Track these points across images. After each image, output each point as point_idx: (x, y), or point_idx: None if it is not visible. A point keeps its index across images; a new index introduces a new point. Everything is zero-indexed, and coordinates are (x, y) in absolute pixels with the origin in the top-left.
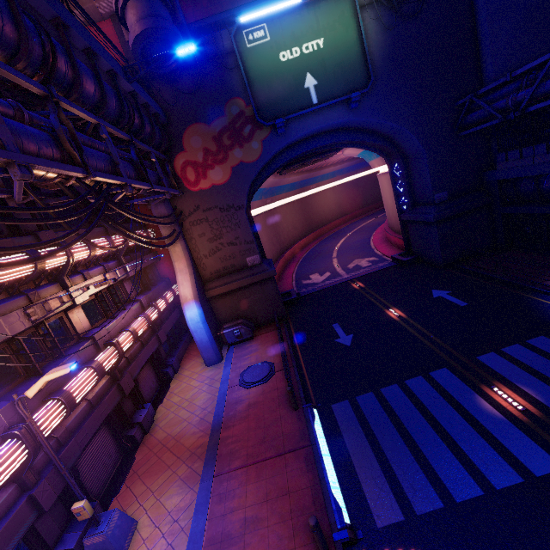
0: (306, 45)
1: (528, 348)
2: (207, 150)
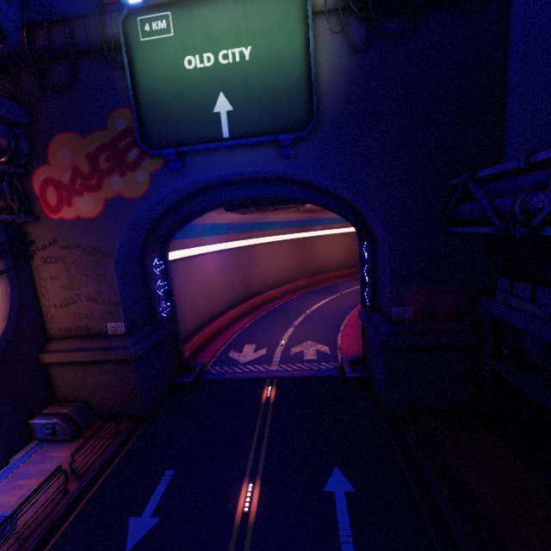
0: (225, 51)
1: None
2: (77, 170)
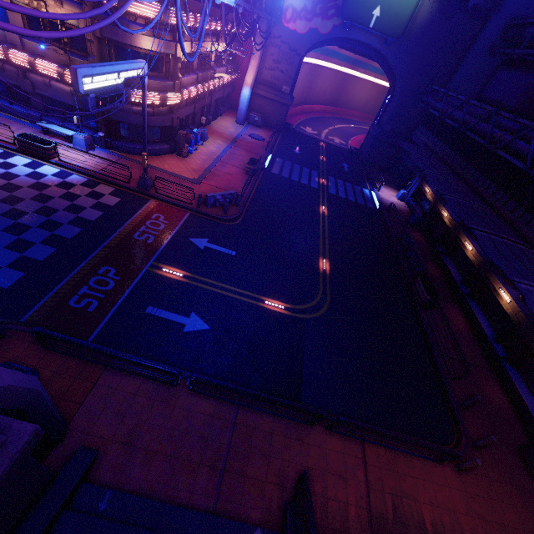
0: None
1: (343, 183)
2: (305, 7)
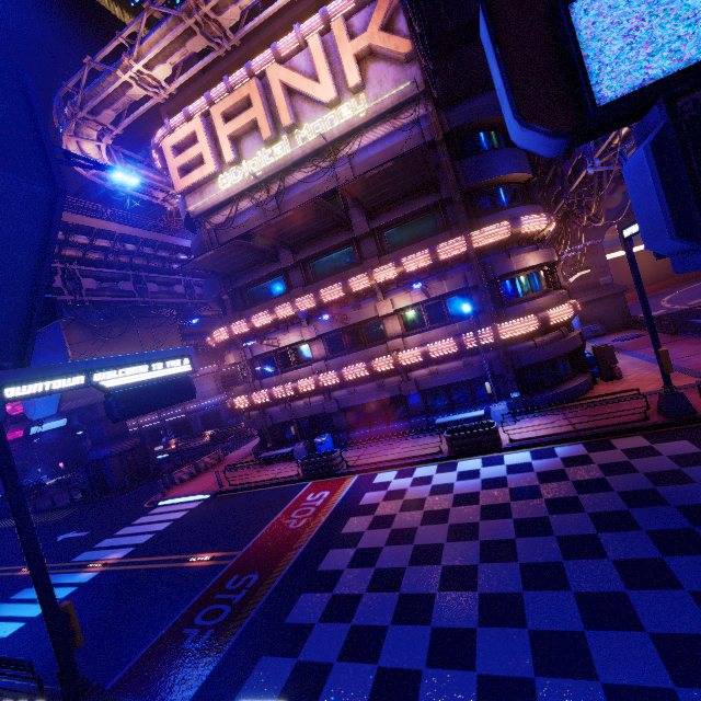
0: None
1: None
2: None
